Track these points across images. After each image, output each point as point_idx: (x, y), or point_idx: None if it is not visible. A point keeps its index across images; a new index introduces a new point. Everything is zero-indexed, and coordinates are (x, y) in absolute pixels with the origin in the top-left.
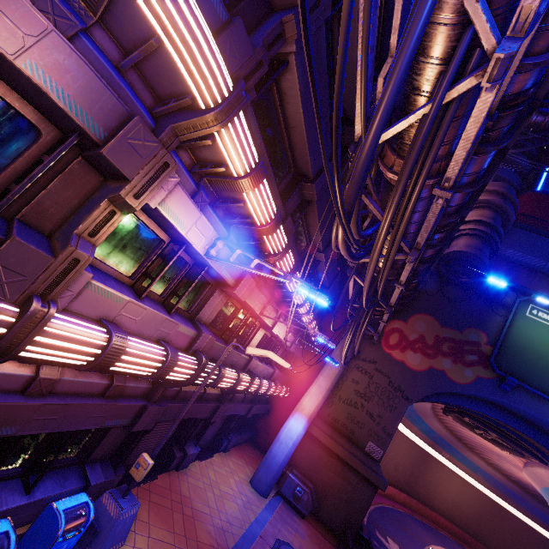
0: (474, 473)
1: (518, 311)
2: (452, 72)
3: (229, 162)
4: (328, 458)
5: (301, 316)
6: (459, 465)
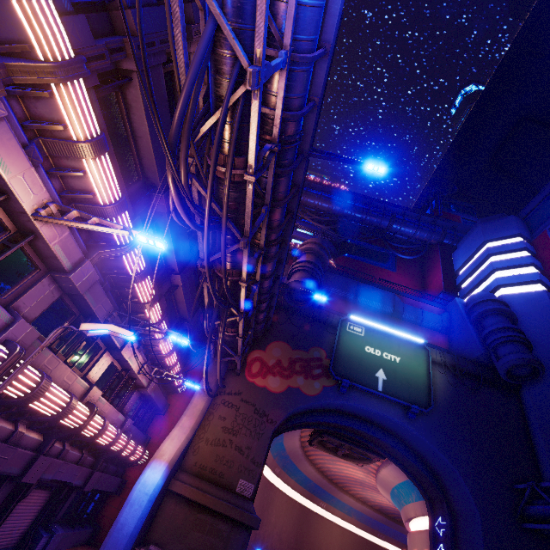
0: (349, 515)
1: (342, 328)
2: (232, 81)
3: (68, 122)
4: (196, 516)
5: (158, 342)
6: (336, 512)
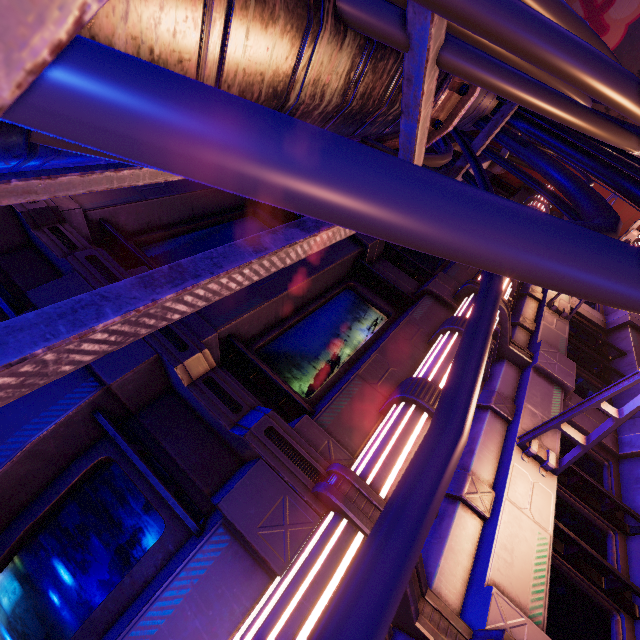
0: None
1: None
2: None
3: None
4: None
5: None
6: None
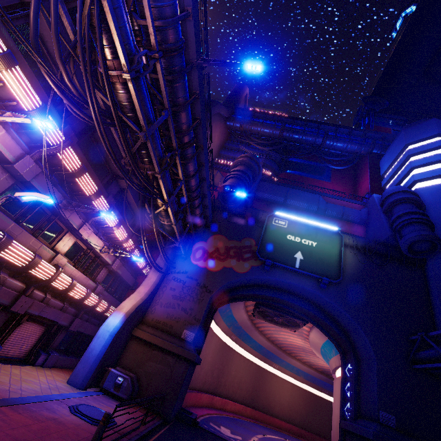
0: (298, 375)
1: (268, 222)
2: None
3: None
4: (151, 352)
5: (112, 229)
6: (286, 372)
